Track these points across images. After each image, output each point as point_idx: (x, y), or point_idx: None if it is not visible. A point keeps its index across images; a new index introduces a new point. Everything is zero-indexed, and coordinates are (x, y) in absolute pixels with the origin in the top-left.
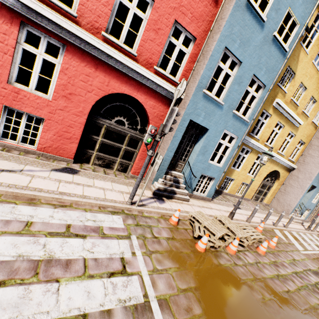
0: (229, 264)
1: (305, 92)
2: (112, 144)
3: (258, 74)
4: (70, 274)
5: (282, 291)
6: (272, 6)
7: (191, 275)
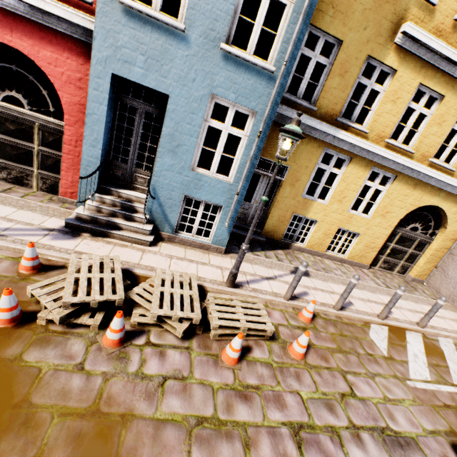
0: (50, 364)
1: None
2: (13, 142)
3: None
4: None
5: None
6: None
7: None
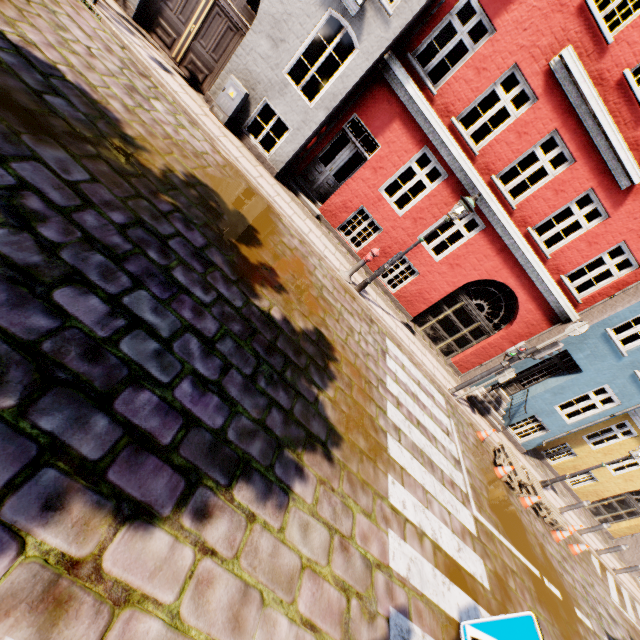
0: (516, 506)
1: None
2: (455, 322)
3: None
4: (426, 412)
5: (555, 566)
6: None
7: (485, 479)
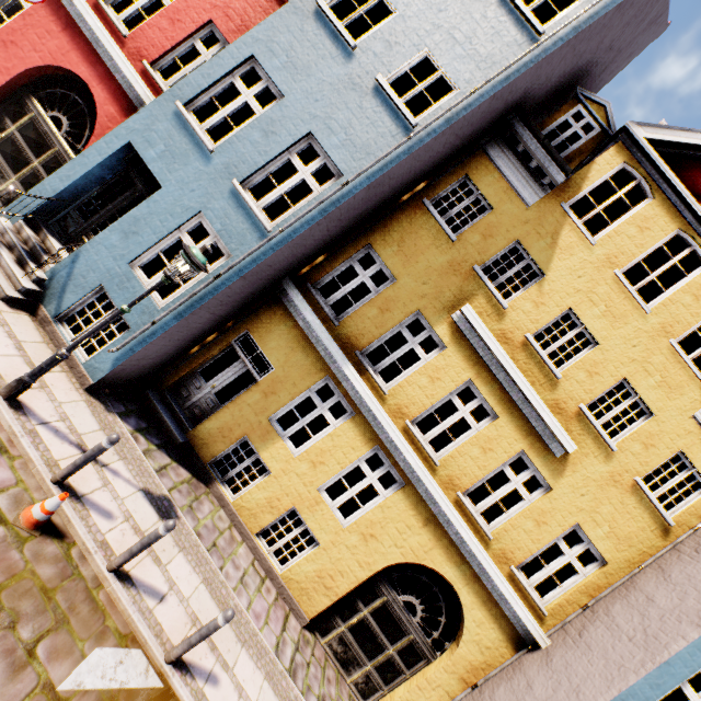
0: None
1: (591, 351)
2: (23, 147)
3: (324, 137)
4: None
5: None
6: (380, 33)
7: None
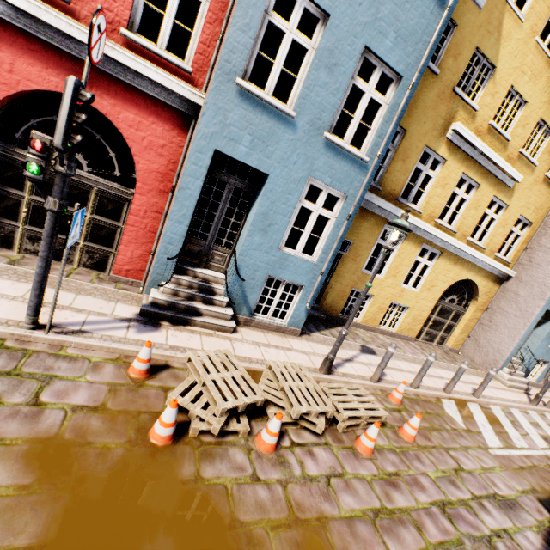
0: (229, 478)
1: (523, 111)
2: None
3: (377, 45)
4: None
5: None
6: None
7: (51, 511)
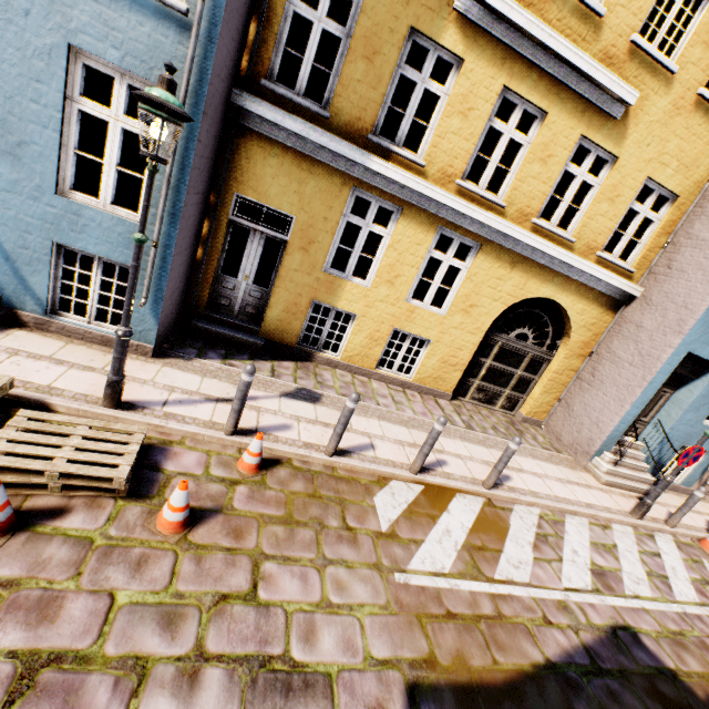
0: None
1: None
2: None
3: None
4: None
5: None
6: None
7: None
